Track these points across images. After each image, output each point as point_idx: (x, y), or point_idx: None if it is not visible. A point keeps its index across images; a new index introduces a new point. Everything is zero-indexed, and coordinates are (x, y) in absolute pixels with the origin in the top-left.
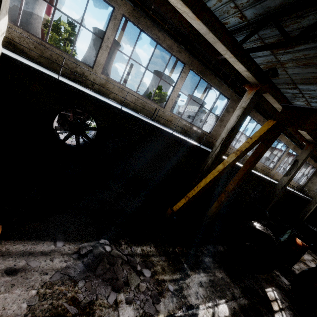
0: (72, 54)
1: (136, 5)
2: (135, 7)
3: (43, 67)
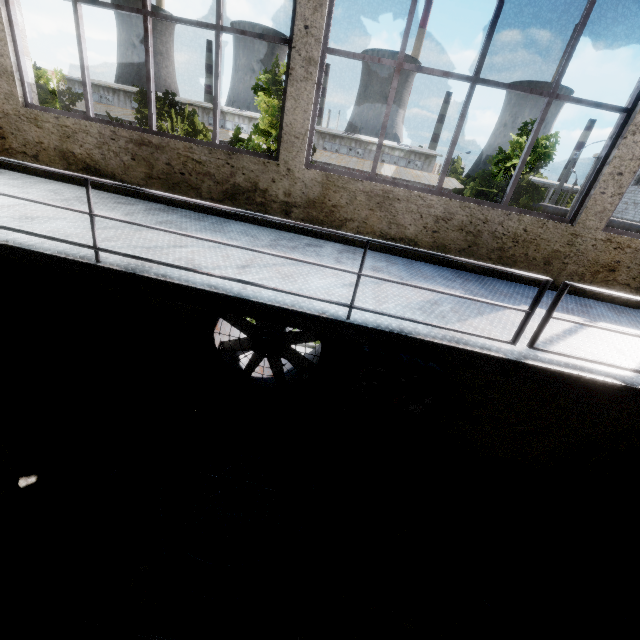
0: None
1: None
2: None
3: (45, 237)
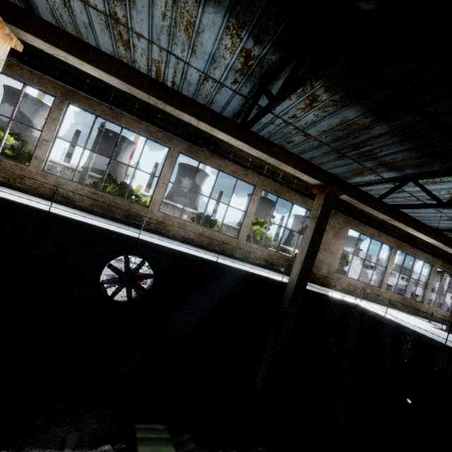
0: (269, 239)
1: (445, 260)
2: (444, 262)
3: None
